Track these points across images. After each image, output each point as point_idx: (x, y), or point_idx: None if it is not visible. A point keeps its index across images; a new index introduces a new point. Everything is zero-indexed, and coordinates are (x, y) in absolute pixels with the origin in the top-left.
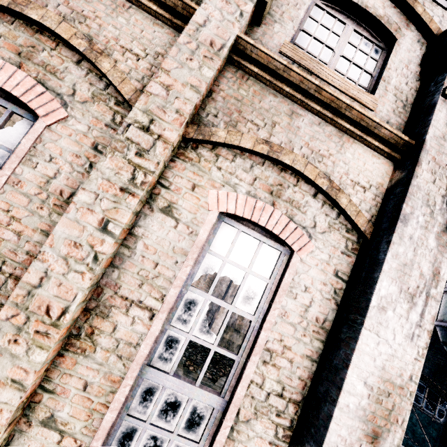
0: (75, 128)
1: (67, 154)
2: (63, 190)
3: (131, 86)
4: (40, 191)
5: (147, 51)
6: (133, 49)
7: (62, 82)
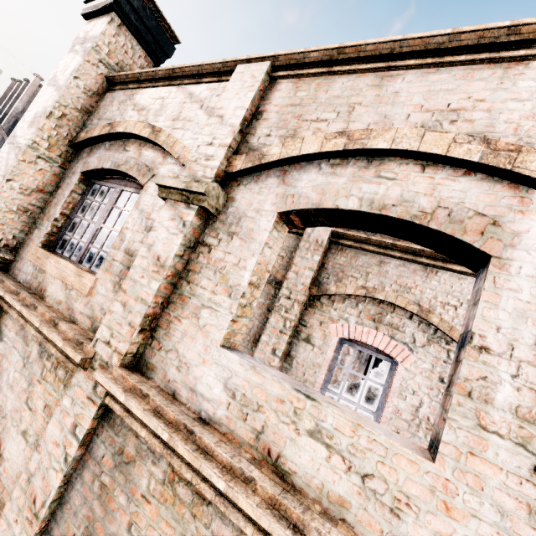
0: (422, 366)
1: (423, 387)
2: (428, 416)
3: (459, 332)
4: (413, 417)
5: (460, 301)
6: (450, 302)
7: (404, 334)
